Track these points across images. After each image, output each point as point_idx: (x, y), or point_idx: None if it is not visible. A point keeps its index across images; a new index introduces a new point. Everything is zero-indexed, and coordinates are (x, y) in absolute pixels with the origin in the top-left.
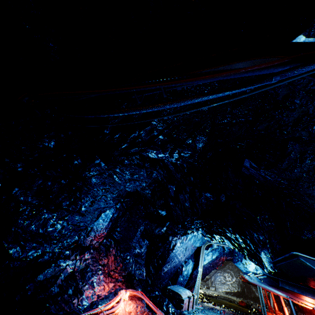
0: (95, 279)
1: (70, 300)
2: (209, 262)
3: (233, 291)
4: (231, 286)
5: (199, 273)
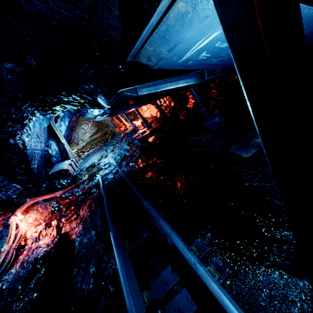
0: None
1: None
2: (66, 130)
3: (93, 132)
4: (91, 130)
5: (65, 144)
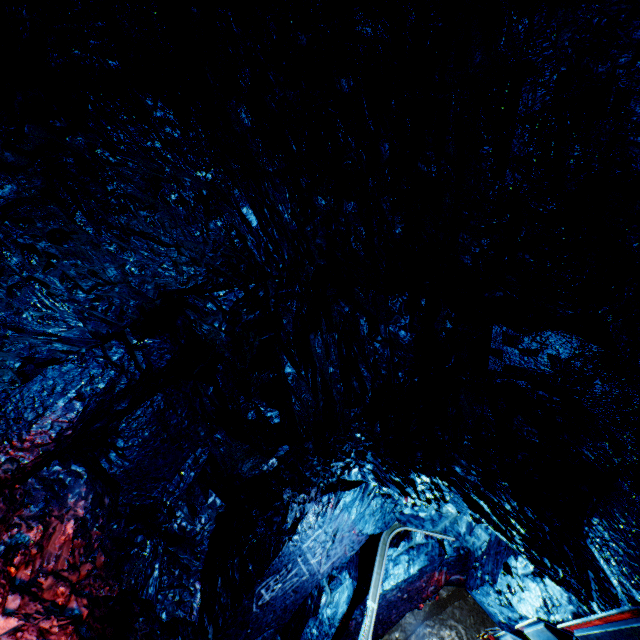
0: None
1: None
2: (401, 584)
3: None
4: None
5: (367, 616)
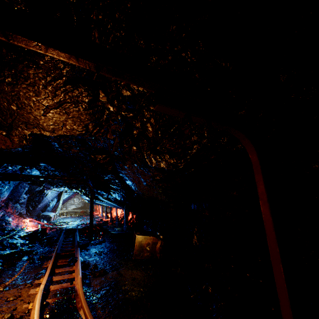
0: (11, 218)
1: (9, 226)
2: (67, 197)
3: (79, 207)
4: (78, 204)
5: (60, 204)
